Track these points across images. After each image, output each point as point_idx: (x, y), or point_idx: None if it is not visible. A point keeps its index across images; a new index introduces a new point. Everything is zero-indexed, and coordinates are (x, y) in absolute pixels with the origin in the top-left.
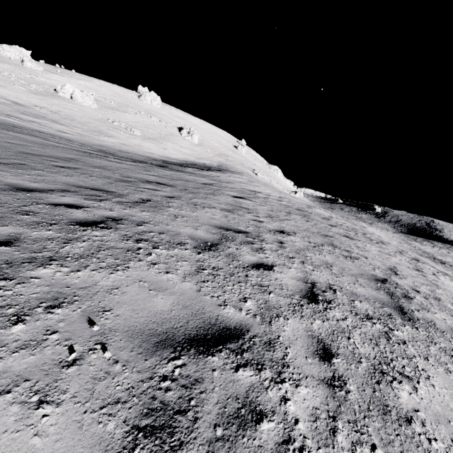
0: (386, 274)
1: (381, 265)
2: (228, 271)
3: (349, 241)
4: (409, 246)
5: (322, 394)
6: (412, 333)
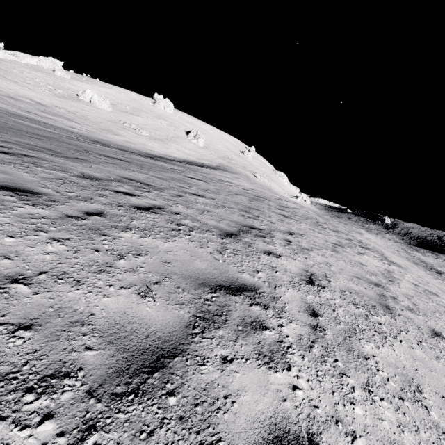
0: (270, 229)
1: (283, 229)
2: (84, 186)
3: (279, 216)
4: (407, 255)
5: (54, 215)
6: (211, 237)
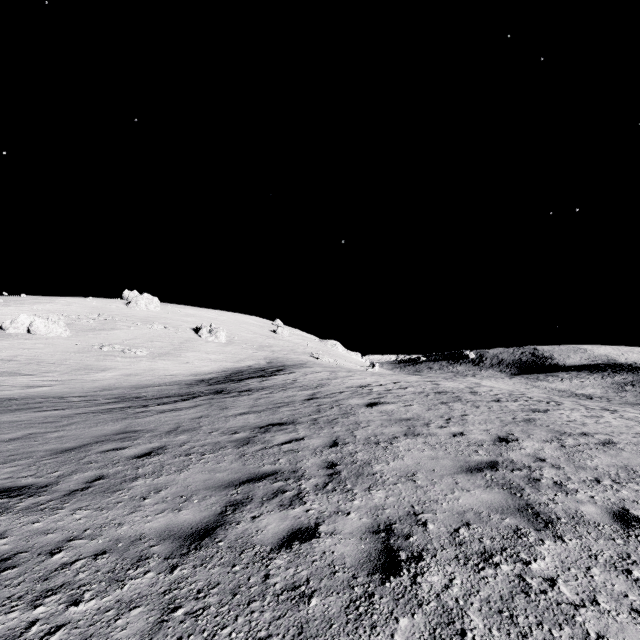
0: None
1: (637, 439)
2: (639, 554)
3: (549, 416)
4: (540, 390)
5: None
6: None
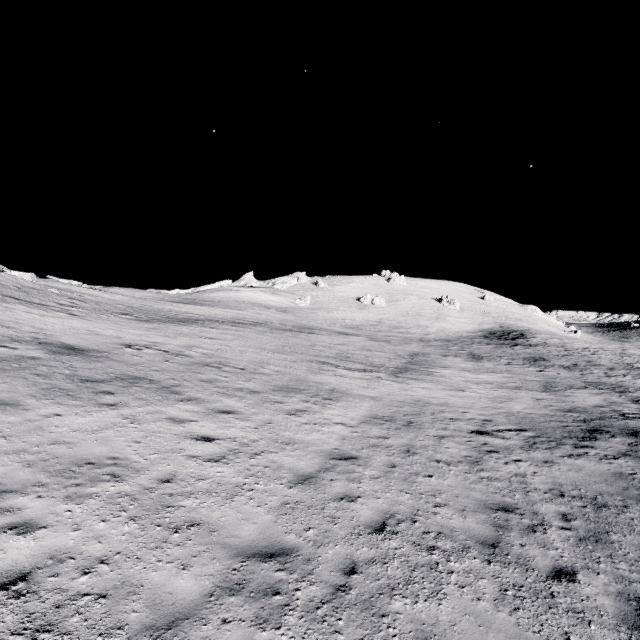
0: None
1: None
2: (633, 368)
3: None
4: None
5: None
6: None
